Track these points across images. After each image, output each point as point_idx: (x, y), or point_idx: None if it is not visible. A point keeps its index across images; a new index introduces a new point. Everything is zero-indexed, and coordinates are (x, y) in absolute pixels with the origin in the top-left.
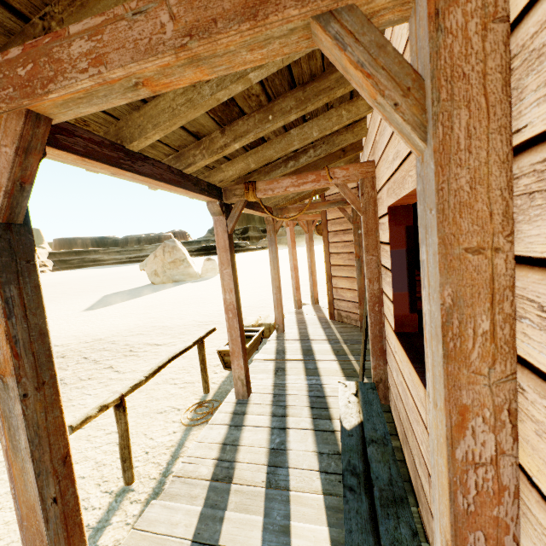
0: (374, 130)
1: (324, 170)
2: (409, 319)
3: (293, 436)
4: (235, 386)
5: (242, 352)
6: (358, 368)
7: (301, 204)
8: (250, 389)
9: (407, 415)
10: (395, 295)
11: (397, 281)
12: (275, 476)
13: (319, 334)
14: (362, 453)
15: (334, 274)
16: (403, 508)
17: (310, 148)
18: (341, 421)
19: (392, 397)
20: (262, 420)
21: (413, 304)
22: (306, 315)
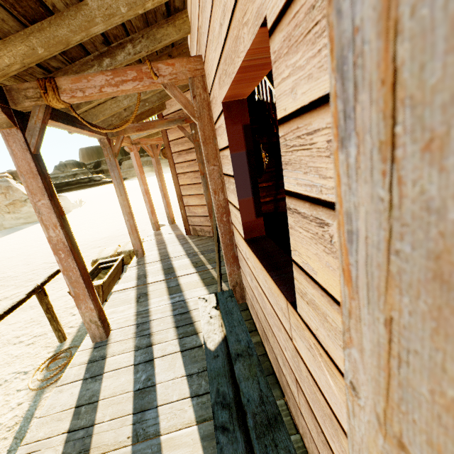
0: (195, 14)
1: (146, 64)
2: (257, 224)
3: (161, 366)
4: (89, 331)
5: (89, 293)
6: (216, 275)
7: (138, 123)
8: (109, 327)
9: (265, 317)
10: (241, 202)
11: (242, 187)
12: (142, 424)
13: (178, 251)
14: (229, 374)
15: (184, 193)
16: (278, 429)
17: (127, 42)
18: (205, 342)
19: (249, 298)
20: (125, 358)
21: (258, 209)
22: (165, 235)
